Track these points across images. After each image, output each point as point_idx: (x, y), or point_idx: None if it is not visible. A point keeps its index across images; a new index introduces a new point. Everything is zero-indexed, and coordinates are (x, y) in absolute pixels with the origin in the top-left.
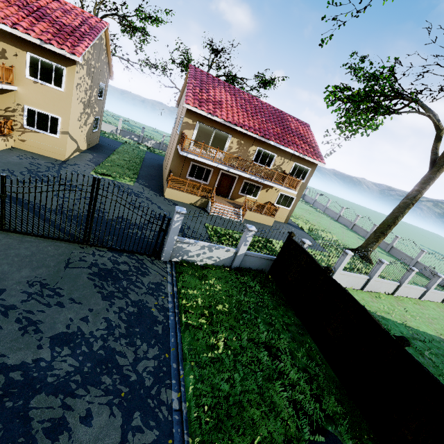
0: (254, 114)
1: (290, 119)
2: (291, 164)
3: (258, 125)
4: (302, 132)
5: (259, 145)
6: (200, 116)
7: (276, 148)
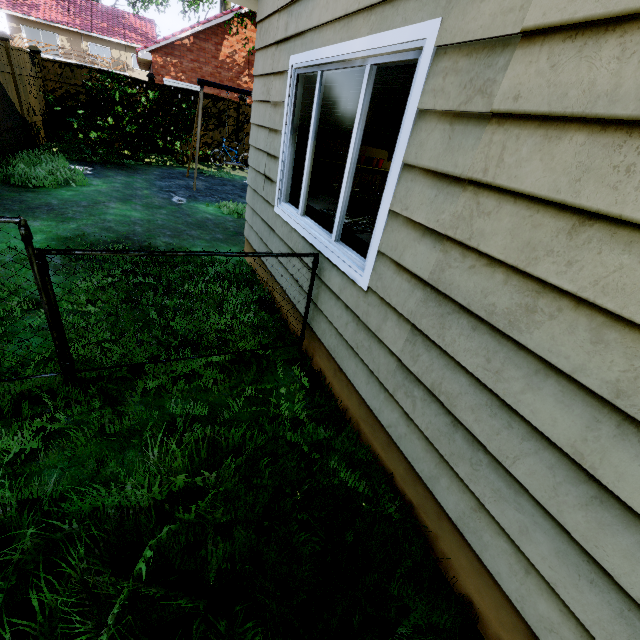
0: (78, 14)
1: (126, 16)
2: (130, 55)
3: (80, 22)
4: (140, 26)
5: (88, 40)
6: (21, 20)
7: (106, 41)
